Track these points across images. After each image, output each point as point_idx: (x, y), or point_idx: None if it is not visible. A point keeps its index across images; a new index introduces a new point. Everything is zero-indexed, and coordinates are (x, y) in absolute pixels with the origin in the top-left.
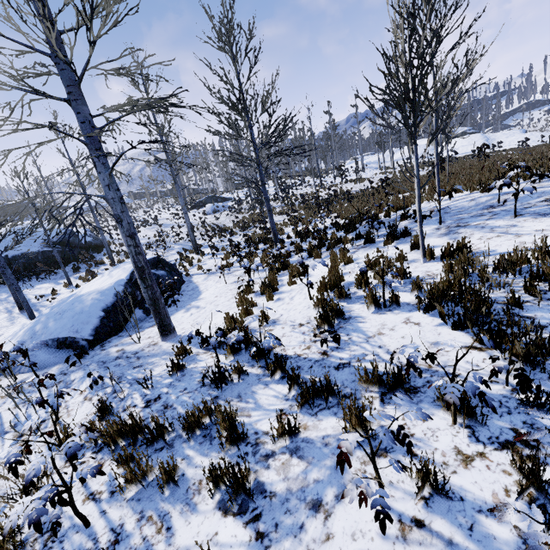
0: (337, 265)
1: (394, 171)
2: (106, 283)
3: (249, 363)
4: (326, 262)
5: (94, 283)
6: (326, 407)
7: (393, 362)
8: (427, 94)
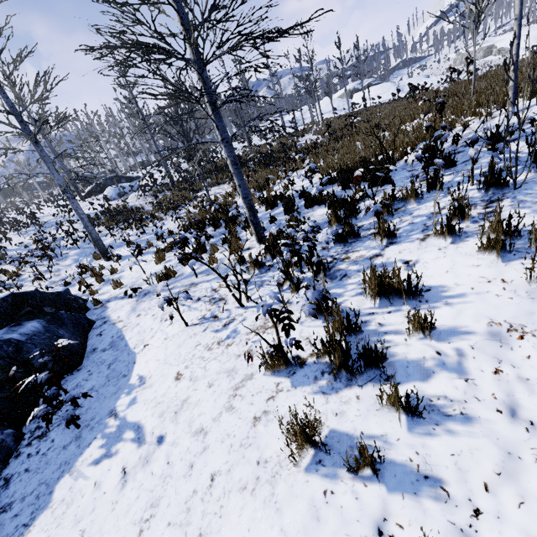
0: None
1: None
2: None
3: None
4: (433, 247)
5: None
6: None
7: None
8: None
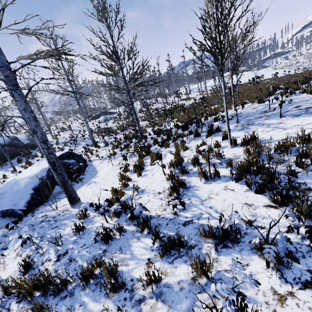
0: (179, 152)
1: (207, 93)
2: (35, 170)
3: (127, 222)
4: (173, 149)
5: (27, 171)
6: (179, 257)
7: (221, 221)
8: (229, 43)
